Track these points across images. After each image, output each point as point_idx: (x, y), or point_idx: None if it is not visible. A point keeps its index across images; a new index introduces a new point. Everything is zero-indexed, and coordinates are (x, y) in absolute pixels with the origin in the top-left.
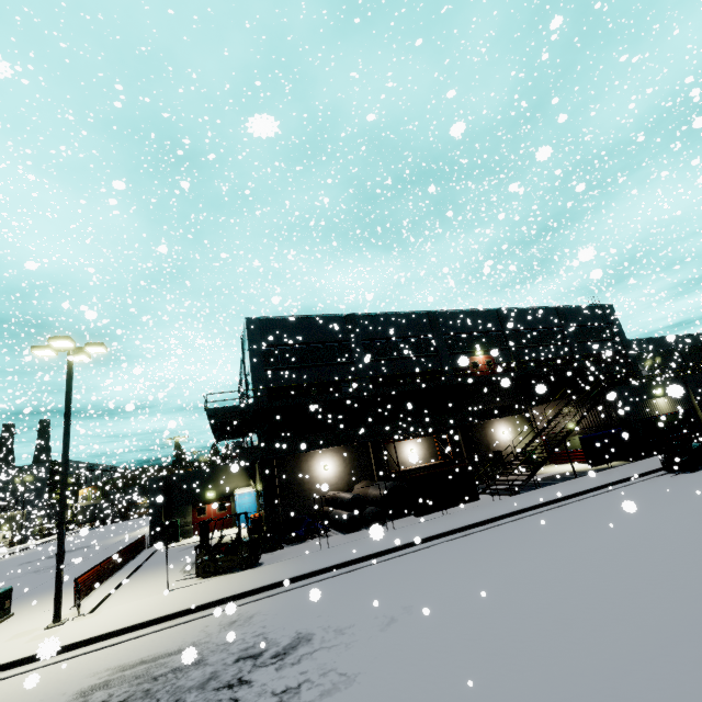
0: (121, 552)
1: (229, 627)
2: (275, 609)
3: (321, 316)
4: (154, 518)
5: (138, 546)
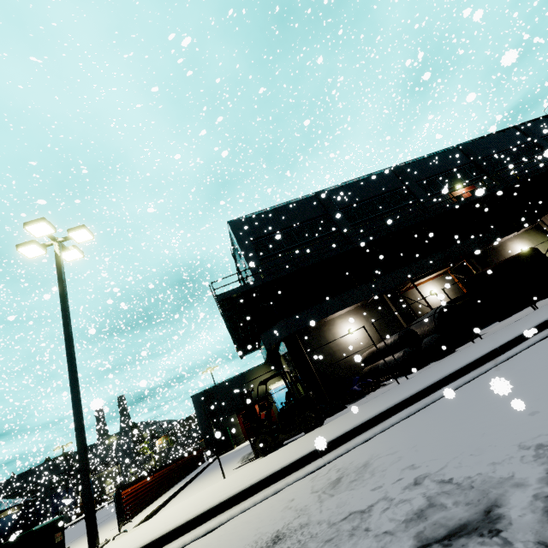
0: (177, 463)
1: (335, 492)
2: (403, 443)
3: (294, 201)
4: (205, 432)
5: (196, 458)
